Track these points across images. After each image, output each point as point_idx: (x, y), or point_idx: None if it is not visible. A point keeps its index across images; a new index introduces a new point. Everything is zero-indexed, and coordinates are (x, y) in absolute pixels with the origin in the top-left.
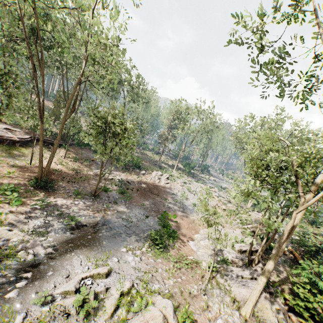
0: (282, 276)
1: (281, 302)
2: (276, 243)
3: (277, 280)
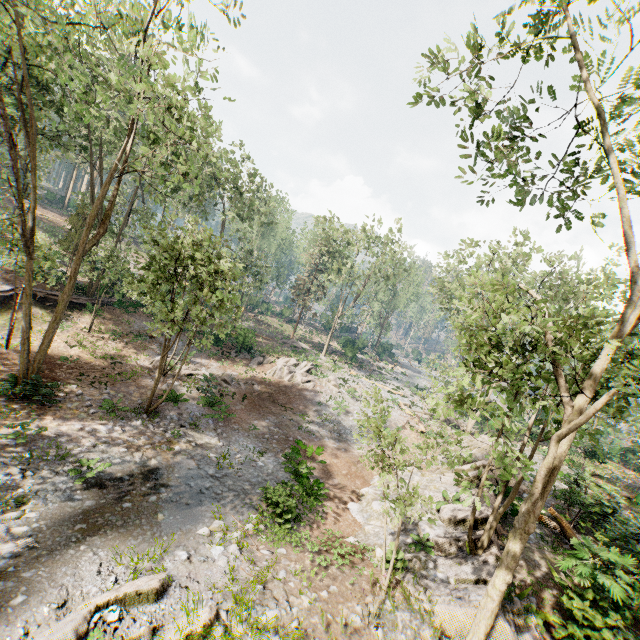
0: (539, 571)
1: (538, 632)
2: (522, 504)
3: (529, 582)
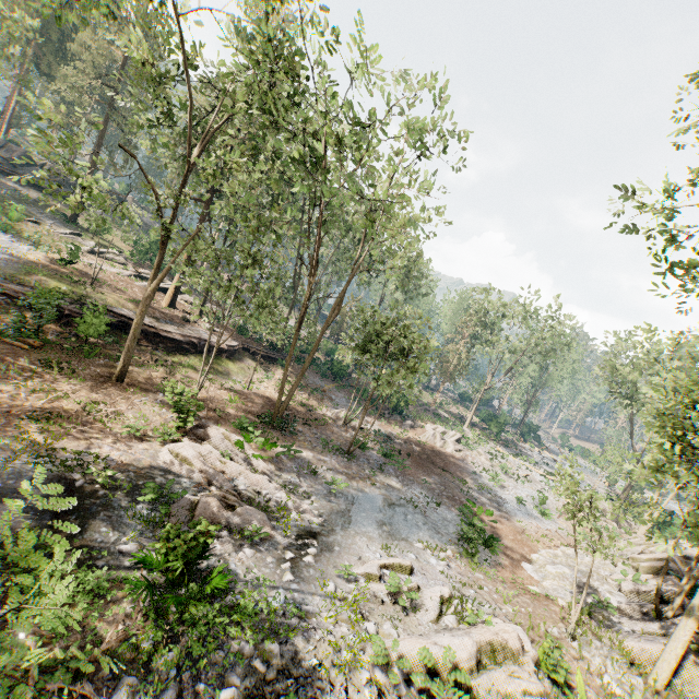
0: None
1: None
2: None
3: None
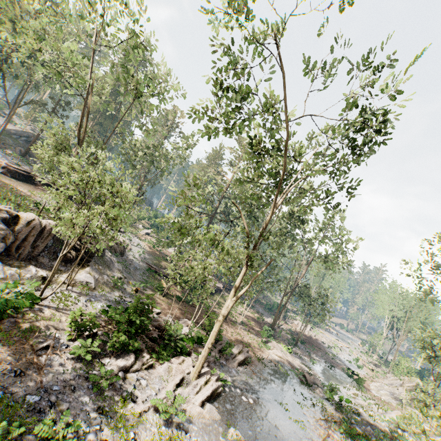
0: None
1: None
2: None
3: None
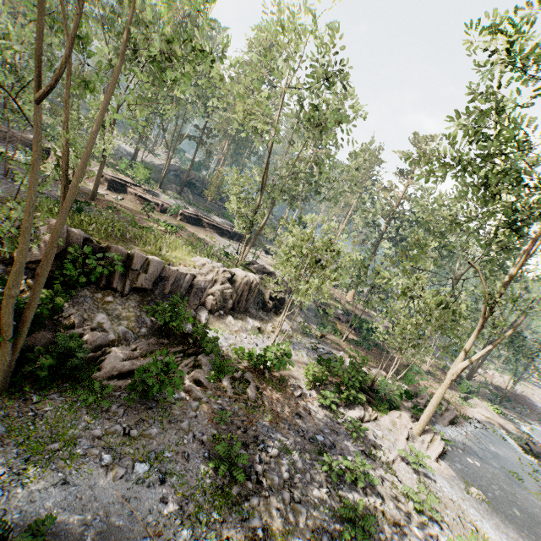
0: None
1: None
2: None
3: None
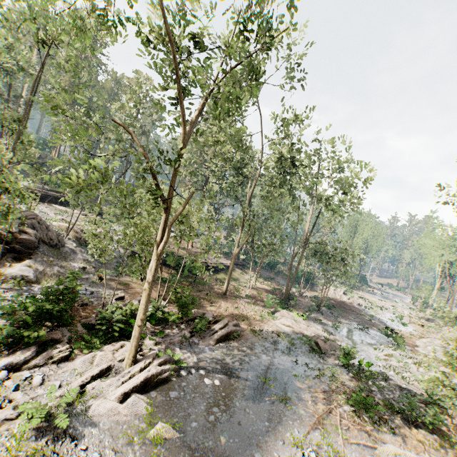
0: None
1: None
2: None
3: None
